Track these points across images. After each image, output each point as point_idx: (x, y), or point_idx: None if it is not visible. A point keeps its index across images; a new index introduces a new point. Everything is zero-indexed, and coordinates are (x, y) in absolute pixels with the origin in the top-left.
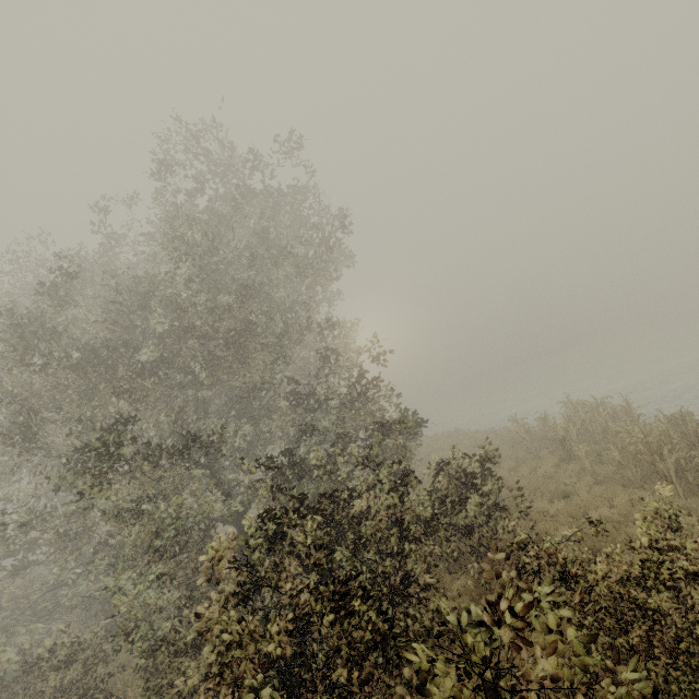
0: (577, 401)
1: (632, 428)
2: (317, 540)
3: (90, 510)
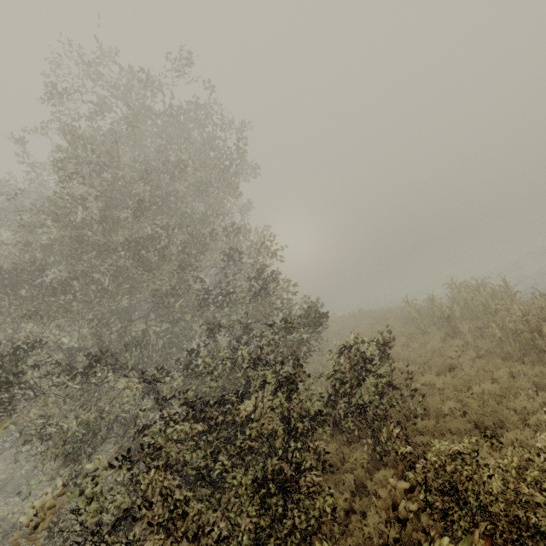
0: (460, 283)
1: (511, 306)
2: (208, 442)
3: None
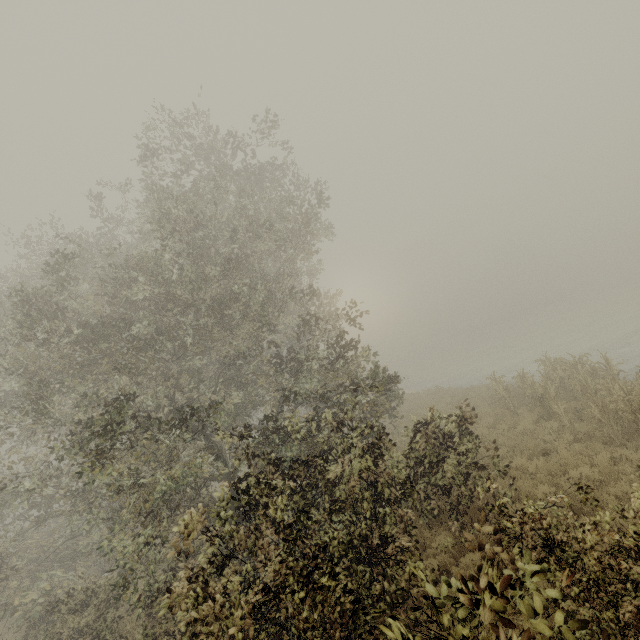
0: (555, 359)
1: (612, 386)
2: (295, 502)
3: (80, 477)
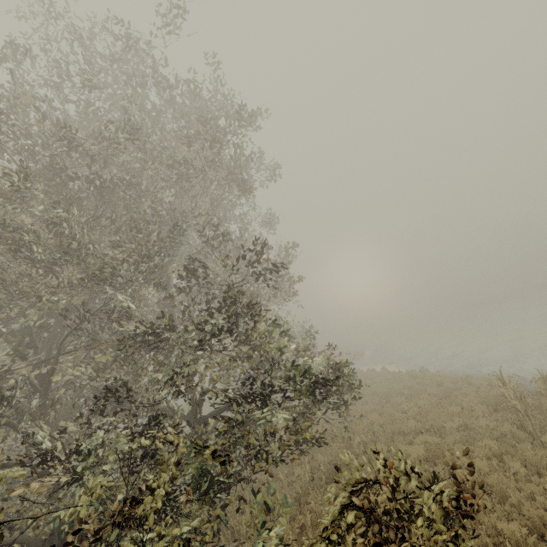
0: None
1: None
2: None
3: None
